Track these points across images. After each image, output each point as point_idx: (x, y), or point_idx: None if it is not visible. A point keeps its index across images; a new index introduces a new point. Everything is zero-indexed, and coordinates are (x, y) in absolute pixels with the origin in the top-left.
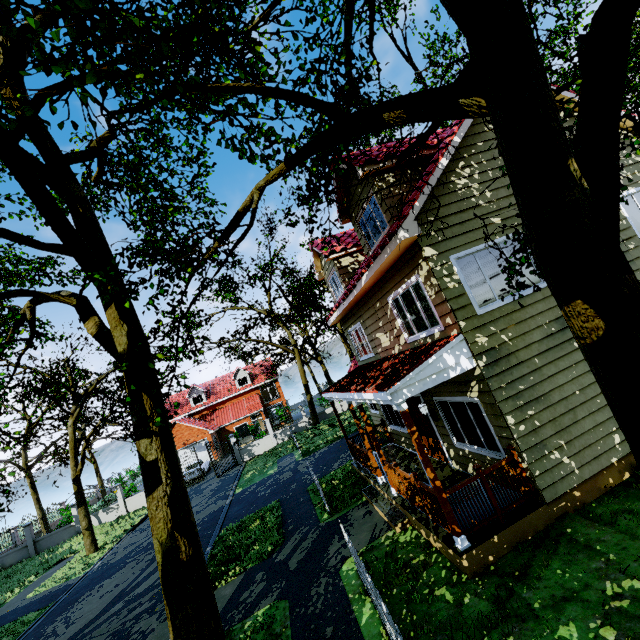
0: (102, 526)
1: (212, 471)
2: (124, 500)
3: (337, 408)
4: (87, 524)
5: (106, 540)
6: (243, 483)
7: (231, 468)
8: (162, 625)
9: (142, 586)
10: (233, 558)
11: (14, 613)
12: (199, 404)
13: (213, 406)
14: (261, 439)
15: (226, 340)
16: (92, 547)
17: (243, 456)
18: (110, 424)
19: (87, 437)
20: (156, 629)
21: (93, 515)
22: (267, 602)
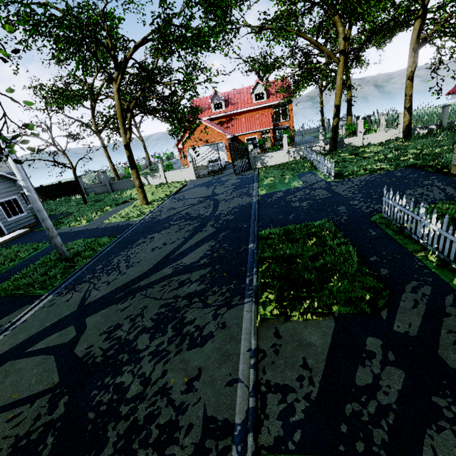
0: (150, 186)
1: (227, 169)
2: (164, 173)
3: (357, 140)
4: (139, 184)
5: (153, 198)
6: (264, 187)
7: (245, 170)
8: (222, 334)
9: (188, 258)
10: (301, 282)
11: (95, 231)
12: (219, 111)
13: (230, 115)
14: (275, 152)
15: (267, 25)
16: (144, 201)
17: (256, 163)
18: (149, 96)
19: (130, 107)
20: (215, 336)
21: (144, 177)
22: (452, 448)
